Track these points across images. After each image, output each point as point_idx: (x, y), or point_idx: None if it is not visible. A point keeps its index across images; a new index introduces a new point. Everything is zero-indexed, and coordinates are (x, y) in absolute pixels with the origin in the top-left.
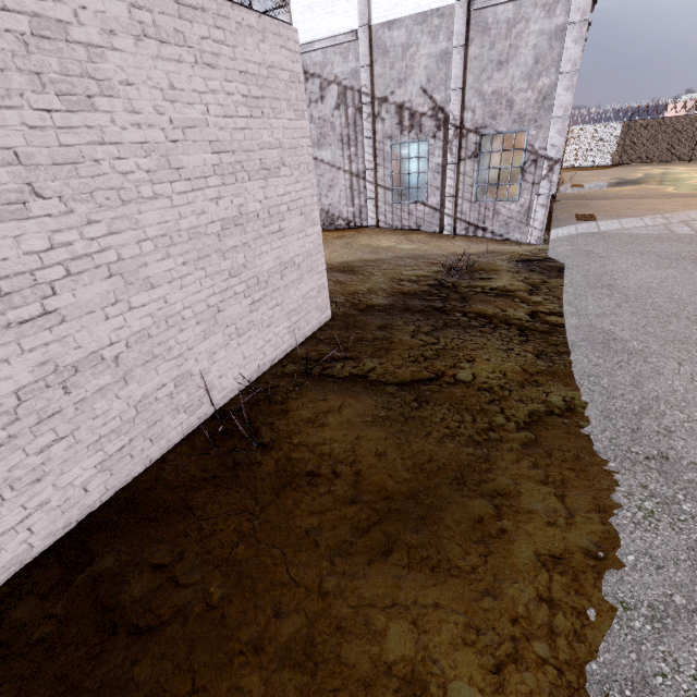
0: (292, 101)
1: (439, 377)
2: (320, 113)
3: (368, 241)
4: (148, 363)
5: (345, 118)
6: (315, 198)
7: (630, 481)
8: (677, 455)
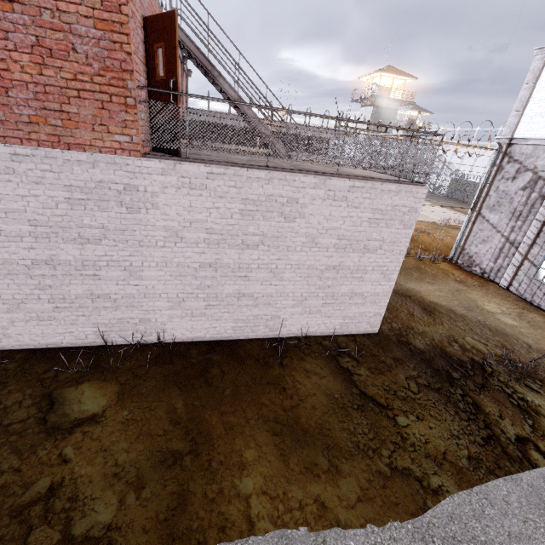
0: (404, 220)
1: (387, 407)
2: (506, 188)
3: (479, 296)
4: (266, 304)
5: (526, 198)
6: (398, 268)
7: (404, 538)
8: None
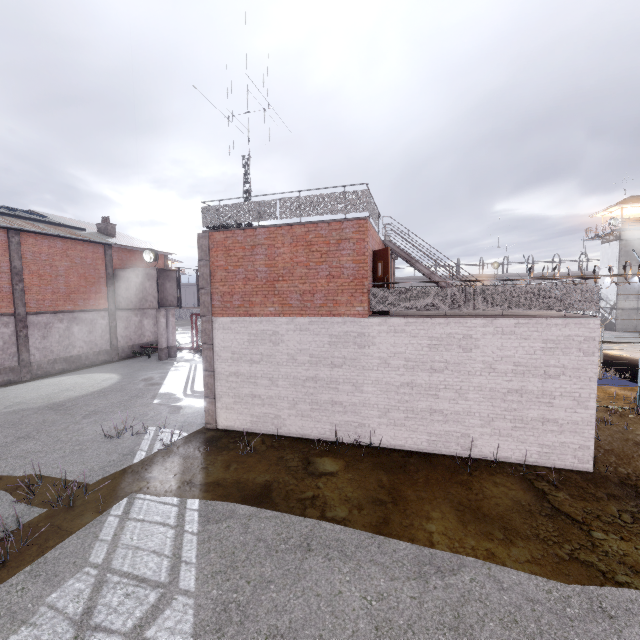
0: (583, 348)
1: (582, 522)
2: None
3: None
4: (455, 422)
5: None
6: (593, 395)
7: (568, 591)
8: (621, 625)
